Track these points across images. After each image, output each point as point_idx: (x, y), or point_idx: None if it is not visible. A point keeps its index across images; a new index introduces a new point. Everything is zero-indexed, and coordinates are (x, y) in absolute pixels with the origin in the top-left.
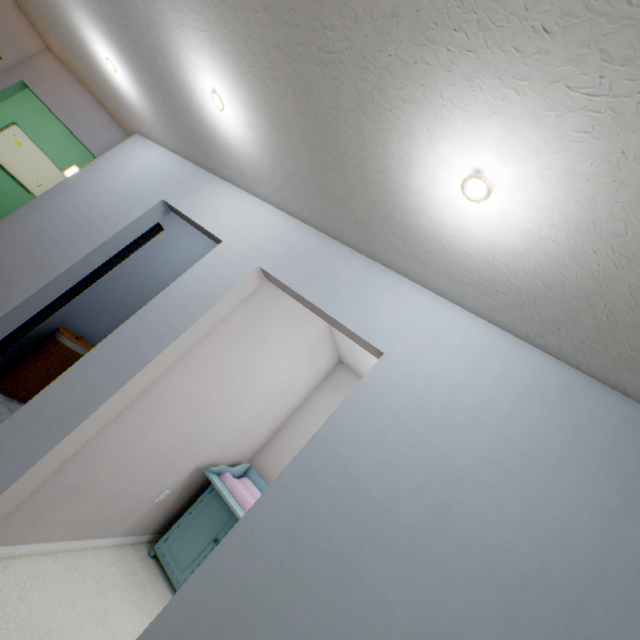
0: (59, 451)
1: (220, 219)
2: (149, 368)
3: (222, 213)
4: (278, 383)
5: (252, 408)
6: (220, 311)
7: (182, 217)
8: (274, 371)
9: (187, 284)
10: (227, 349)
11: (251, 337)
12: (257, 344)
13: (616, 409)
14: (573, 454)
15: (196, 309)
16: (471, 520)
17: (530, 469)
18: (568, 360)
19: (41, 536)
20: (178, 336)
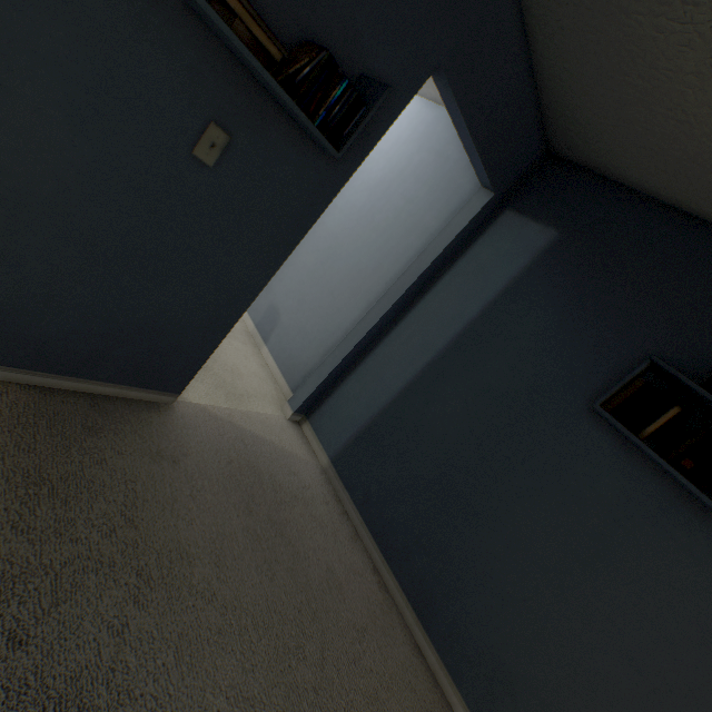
0: None
1: None
2: None
3: None
4: None
5: None
6: None
7: None
8: None
9: None
10: None
11: None
12: None
13: (434, 114)
14: (410, 138)
15: None
16: (368, 173)
17: (393, 149)
18: (423, 96)
19: None
20: None
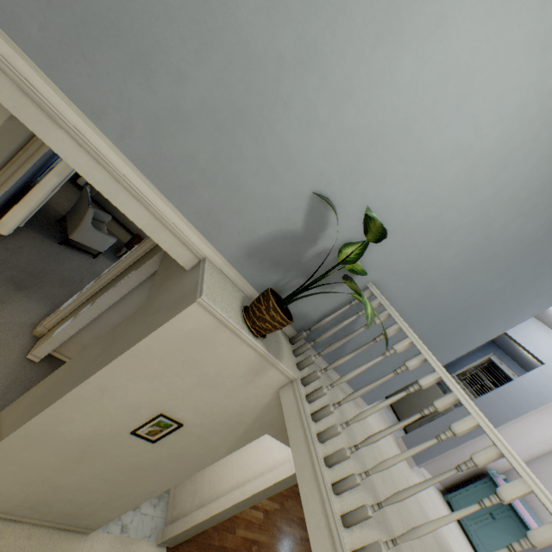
0: (466, 442)
1: (539, 347)
2: (508, 422)
3: (539, 343)
4: (543, 435)
5: (521, 444)
6: (547, 405)
7: (503, 333)
8: (545, 428)
9: (523, 383)
10: (530, 414)
11: (544, 411)
12: (545, 414)
13: None
14: None
15: (533, 400)
16: None
17: None
18: None
19: (426, 466)
20: (525, 412)
